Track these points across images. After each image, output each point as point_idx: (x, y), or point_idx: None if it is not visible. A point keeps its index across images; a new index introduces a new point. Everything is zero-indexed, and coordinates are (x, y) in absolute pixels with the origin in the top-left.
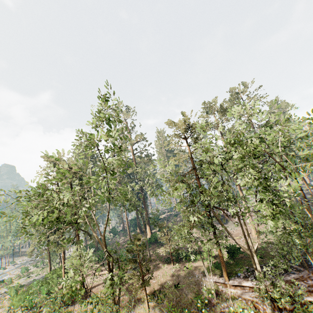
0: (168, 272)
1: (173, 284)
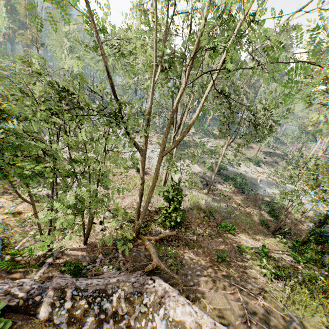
0: (264, 148)
1: (268, 152)
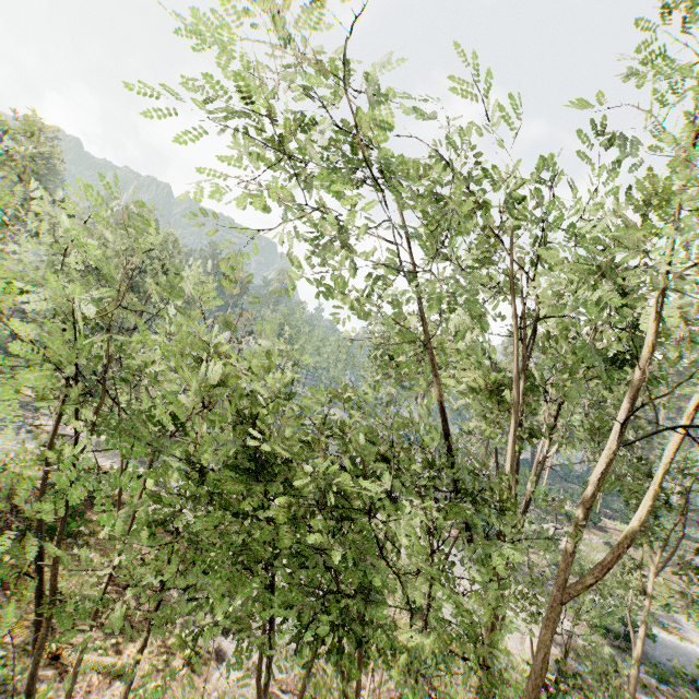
0: None
1: None
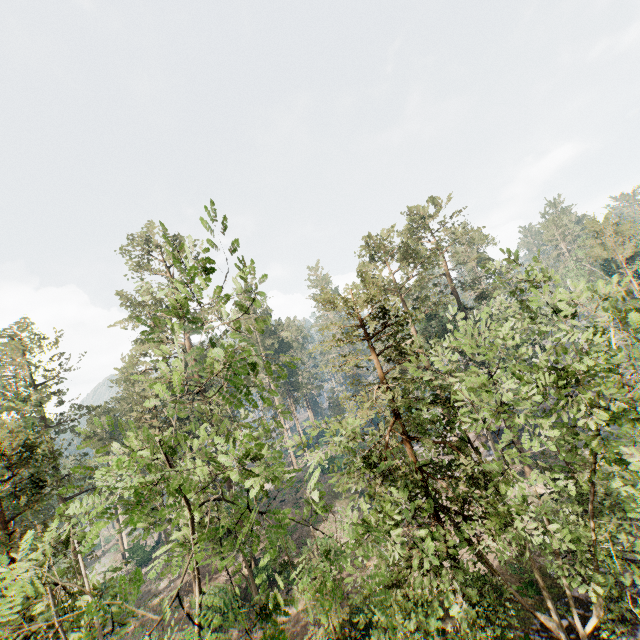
0: None
1: None
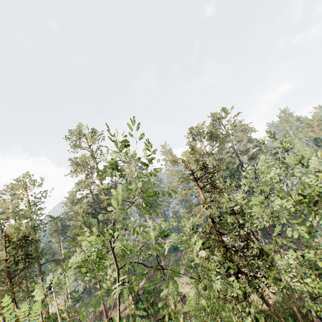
0: None
1: None
